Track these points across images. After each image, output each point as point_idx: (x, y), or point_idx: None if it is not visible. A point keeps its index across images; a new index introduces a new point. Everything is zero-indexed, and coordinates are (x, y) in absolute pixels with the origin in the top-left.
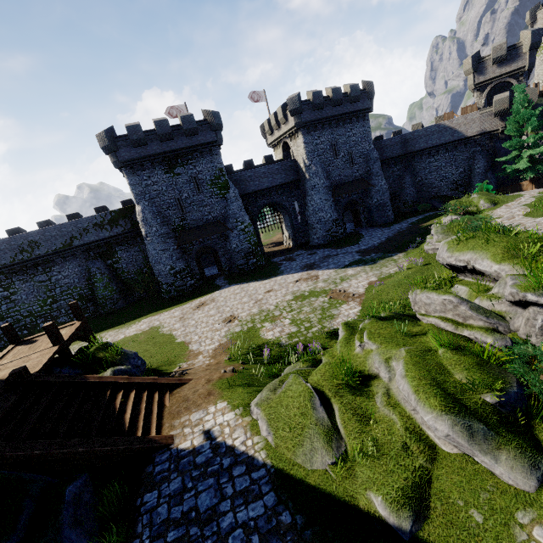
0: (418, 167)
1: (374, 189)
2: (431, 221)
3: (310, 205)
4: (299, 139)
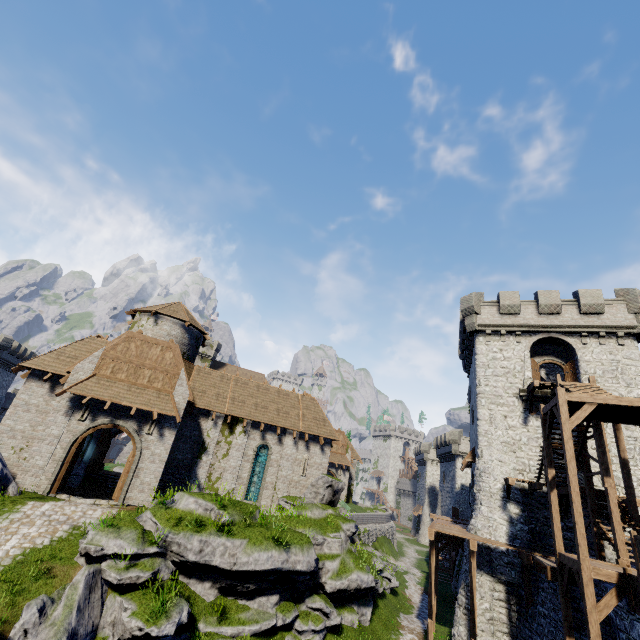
0: None
1: None
2: None
3: None
4: None
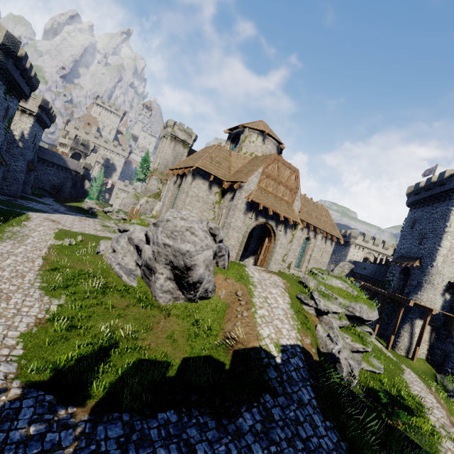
0: (39, 167)
1: (33, 171)
2: (67, 204)
3: (14, 164)
4: (28, 119)
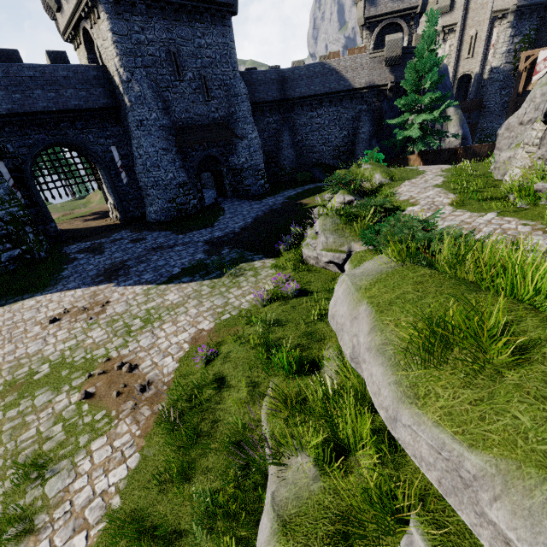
0: (299, 122)
1: (242, 143)
2: (312, 196)
3: (137, 155)
4: (102, 22)
